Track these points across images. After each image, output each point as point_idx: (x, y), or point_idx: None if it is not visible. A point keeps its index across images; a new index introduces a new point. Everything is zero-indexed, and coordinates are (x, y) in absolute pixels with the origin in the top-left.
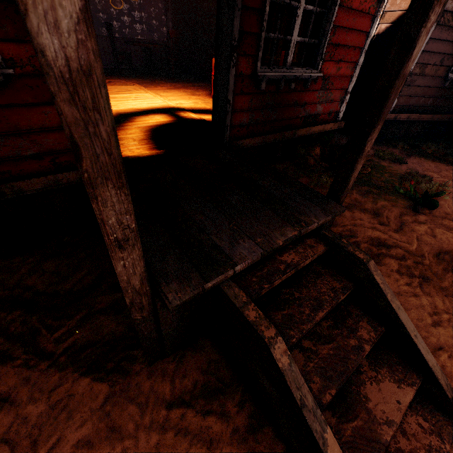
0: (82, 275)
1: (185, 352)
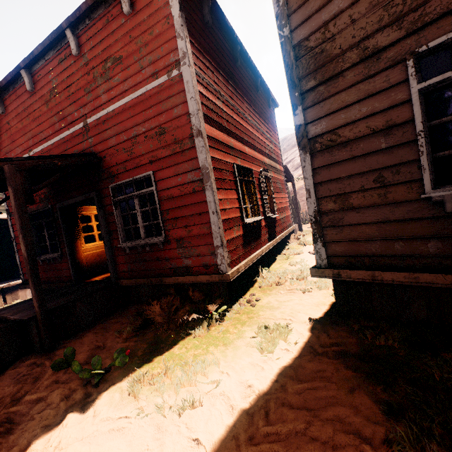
0: None
1: None
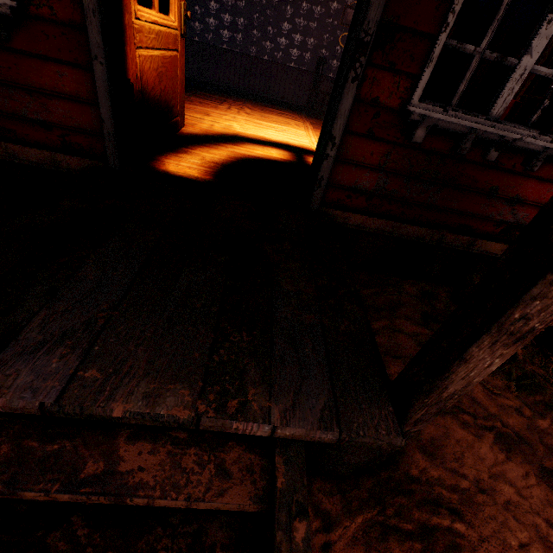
0: None
1: None
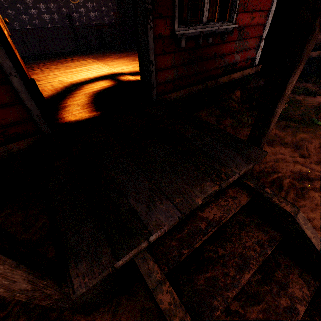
0: (40, 225)
1: (121, 299)
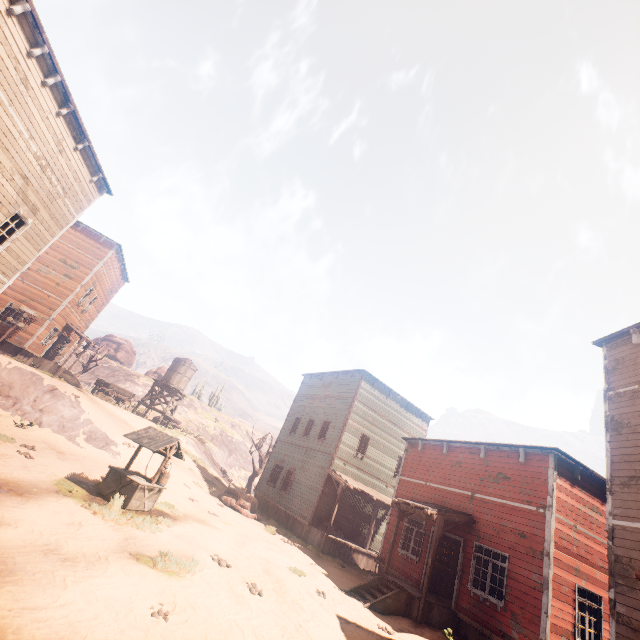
0: None
1: None
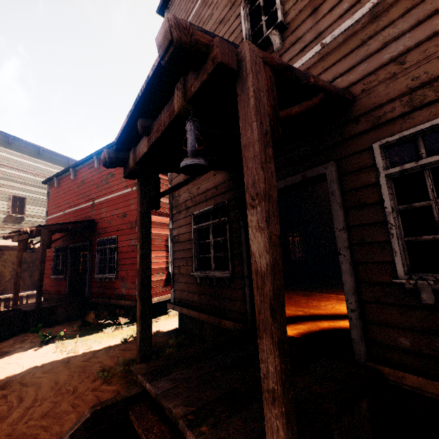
0: None
1: None
